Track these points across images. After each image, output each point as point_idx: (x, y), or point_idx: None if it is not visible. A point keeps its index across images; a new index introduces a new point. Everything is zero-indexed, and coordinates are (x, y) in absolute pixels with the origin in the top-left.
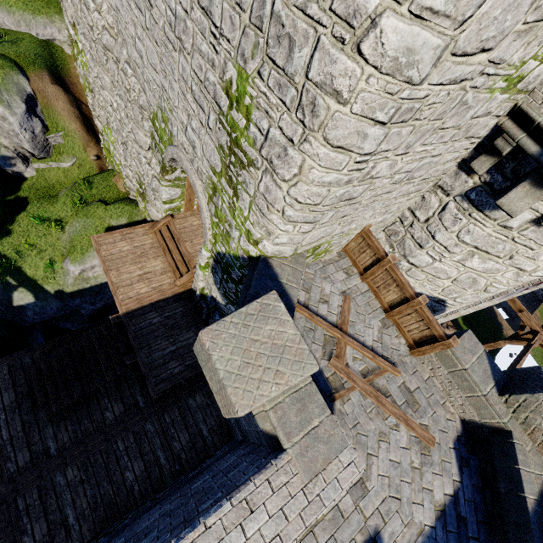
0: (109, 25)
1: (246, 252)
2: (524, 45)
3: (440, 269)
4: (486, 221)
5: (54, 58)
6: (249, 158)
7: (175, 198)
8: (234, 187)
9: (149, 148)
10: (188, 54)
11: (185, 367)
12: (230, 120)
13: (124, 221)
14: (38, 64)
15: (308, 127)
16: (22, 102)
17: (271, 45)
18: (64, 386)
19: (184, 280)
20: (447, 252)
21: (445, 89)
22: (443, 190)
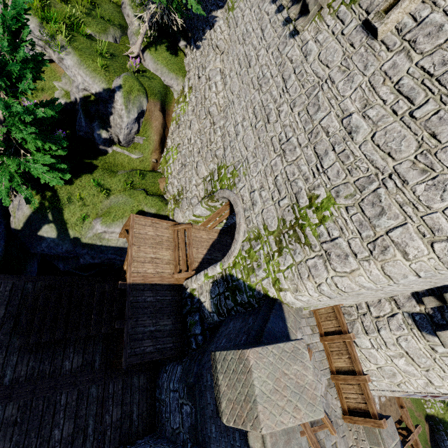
0: (219, 103)
1: (265, 290)
2: None
3: (374, 355)
4: (421, 338)
5: (167, 96)
6: (308, 240)
7: (202, 215)
8: (281, 247)
9: (202, 177)
10: (286, 161)
11: (155, 349)
12: (303, 213)
13: (153, 210)
14: (157, 97)
15: (373, 256)
16: (137, 113)
17: (365, 202)
18: (50, 322)
19: (182, 276)
20: (385, 346)
21: None
22: (396, 303)
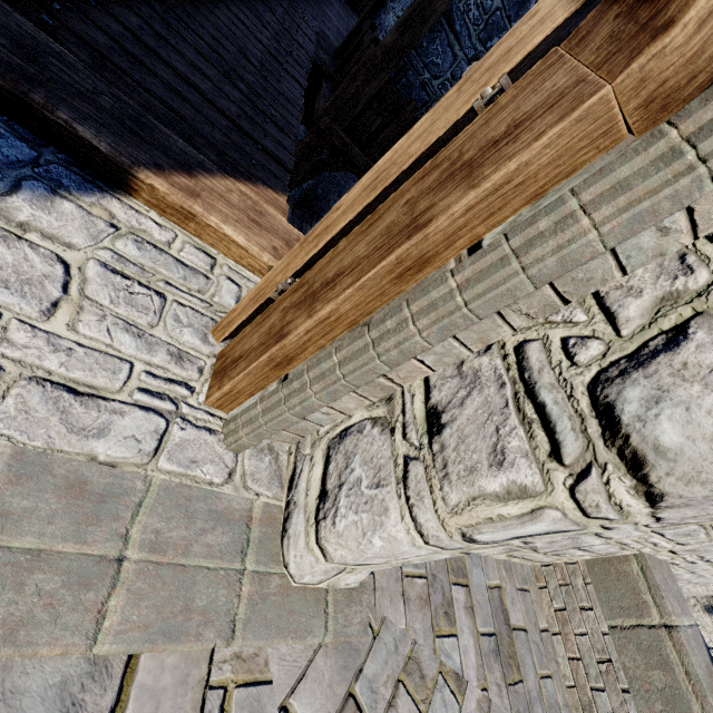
0: None
1: None
2: None
3: None
4: (708, 617)
5: None
6: None
7: None
8: None
9: None
10: None
11: None
12: None
13: None
14: None
15: None
16: None
17: None
18: None
19: None
20: None
21: None
22: (696, 599)
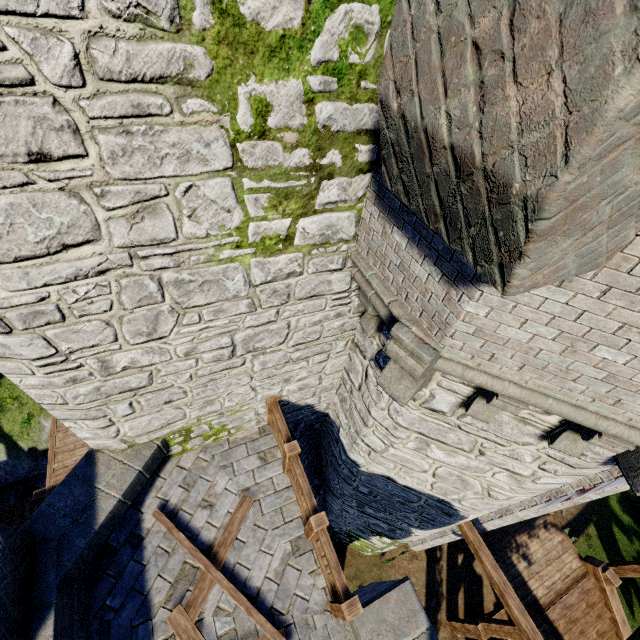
0: None
1: None
2: (184, 219)
3: (403, 457)
4: None
5: None
6: None
7: None
8: None
9: None
10: None
11: None
12: None
13: None
14: None
15: None
16: None
17: None
18: None
19: None
20: (392, 436)
21: (80, 284)
22: (360, 350)
